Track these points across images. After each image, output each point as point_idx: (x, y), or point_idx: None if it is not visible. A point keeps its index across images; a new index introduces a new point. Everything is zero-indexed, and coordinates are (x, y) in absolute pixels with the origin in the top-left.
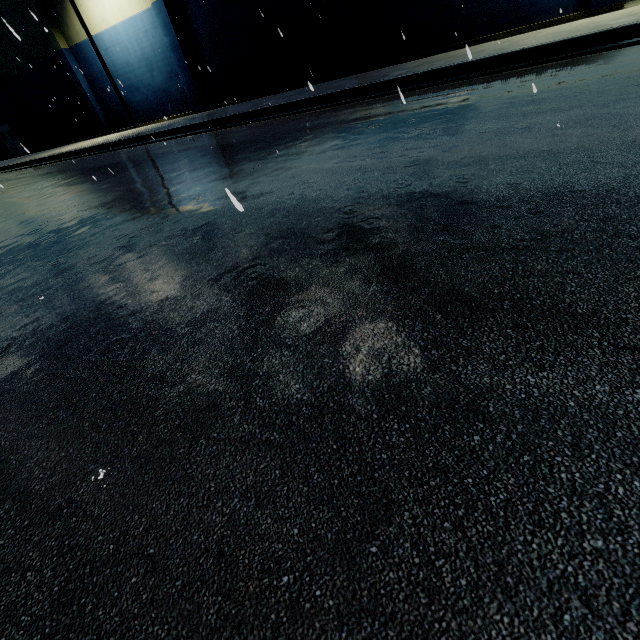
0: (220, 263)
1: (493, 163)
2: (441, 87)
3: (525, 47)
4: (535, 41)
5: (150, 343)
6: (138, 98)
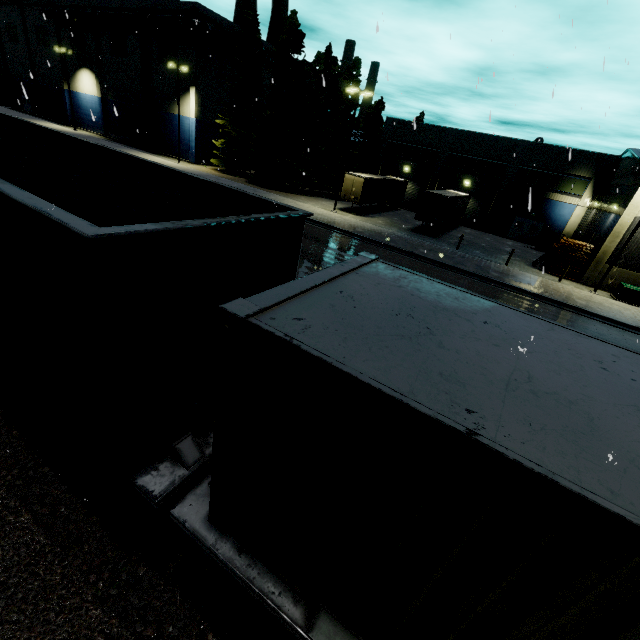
0: None
1: None
2: None
3: None
4: None
5: None
6: (87, 120)
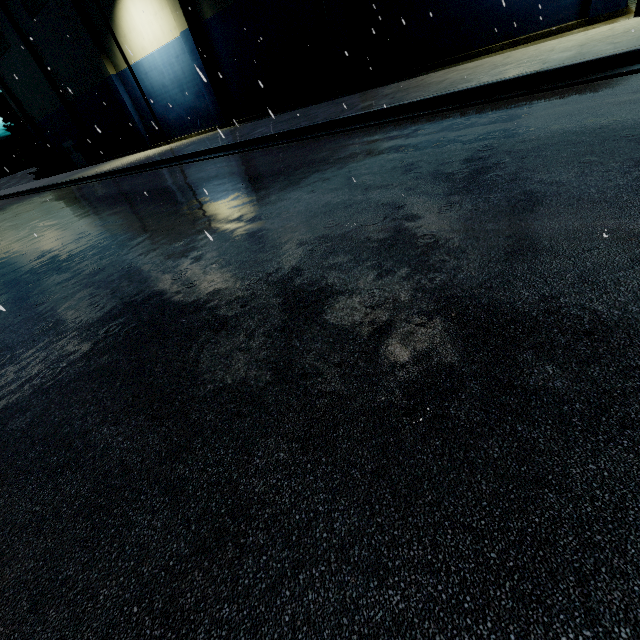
0: (79, 322)
1: (286, 247)
2: (379, 128)
3: (457, 89)
4: (481, 76)
5: (2, 381)
6: (173, 115)
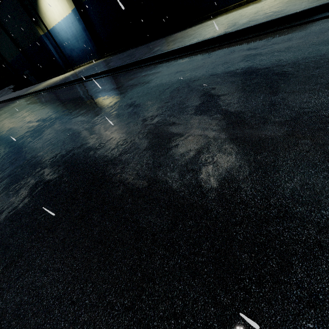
0: (3, 178)
1: (86, 140)
2: (156, 65)
3: (191, 43)
4: (207, 33)
5: None
6: (75, 54)
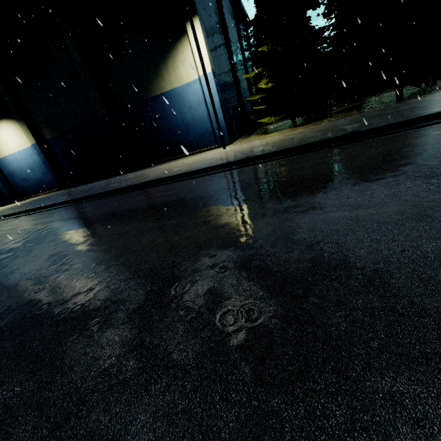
0: None
1: None
2: (103, 200)
3: (135, 183)
4: (152, 176)
5: None
6: (28, 184)
